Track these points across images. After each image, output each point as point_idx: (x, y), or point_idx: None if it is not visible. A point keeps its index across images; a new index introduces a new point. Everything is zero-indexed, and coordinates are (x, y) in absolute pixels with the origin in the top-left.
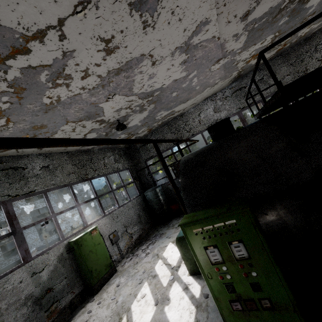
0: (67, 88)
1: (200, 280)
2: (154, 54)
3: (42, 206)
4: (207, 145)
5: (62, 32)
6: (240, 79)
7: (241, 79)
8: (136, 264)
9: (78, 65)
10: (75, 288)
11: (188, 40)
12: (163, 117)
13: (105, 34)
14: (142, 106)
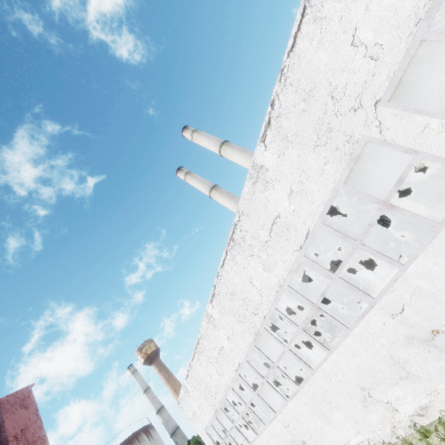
0: None
1: None
2: None
3: None
4: None
5: None
6: None
7: None
8: None
9: None
10: None
11: None
12: None
13: None
14: None
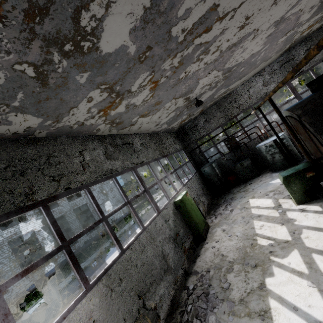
0: (198, 63)
1: (313, 204)
2: (260, 29)
3: (82, 203)
4: (311, 95)
5: (234, 13)
6: (287, 52)
7: (288, 52)
8: (227, 217)
9: (219, 41)
10: (189, 236)
11: (284, 14)
12: (218, 96)
13: (251, 13)
14: (217, 83)
